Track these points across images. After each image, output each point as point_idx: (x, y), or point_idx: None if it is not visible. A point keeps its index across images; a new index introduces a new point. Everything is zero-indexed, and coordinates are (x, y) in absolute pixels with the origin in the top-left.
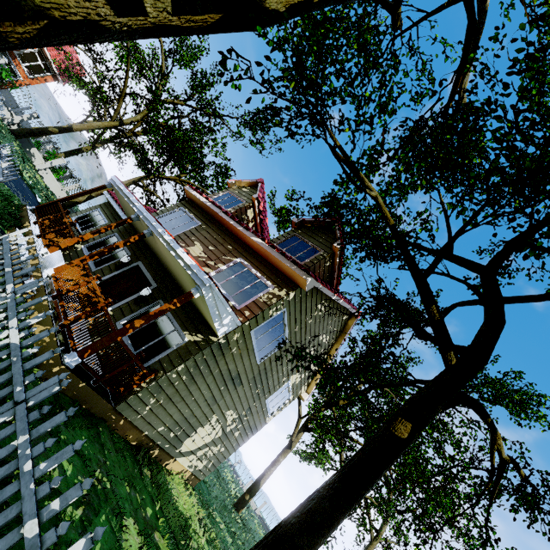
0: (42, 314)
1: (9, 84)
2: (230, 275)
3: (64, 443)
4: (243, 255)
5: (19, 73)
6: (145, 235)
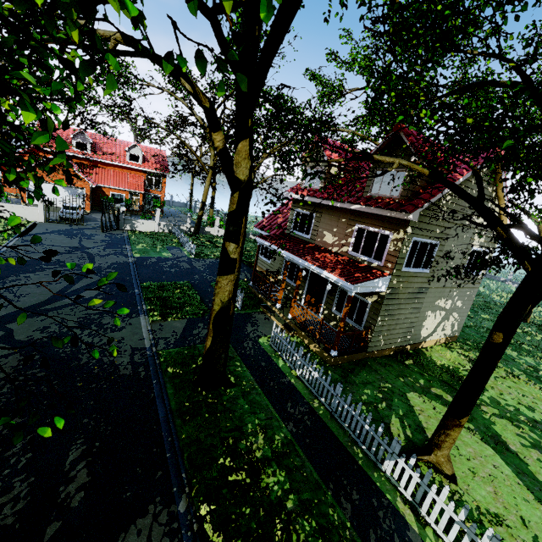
0: (314, 363)
1: (162, 204)
2: (360, 242)
3: (359, 384)
4: (356, 221)
5: (157, 195)
6: (302, 269)
